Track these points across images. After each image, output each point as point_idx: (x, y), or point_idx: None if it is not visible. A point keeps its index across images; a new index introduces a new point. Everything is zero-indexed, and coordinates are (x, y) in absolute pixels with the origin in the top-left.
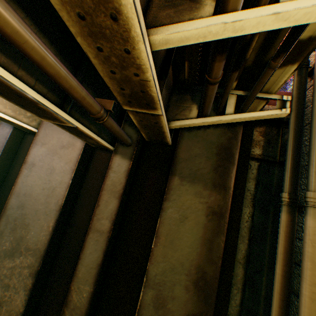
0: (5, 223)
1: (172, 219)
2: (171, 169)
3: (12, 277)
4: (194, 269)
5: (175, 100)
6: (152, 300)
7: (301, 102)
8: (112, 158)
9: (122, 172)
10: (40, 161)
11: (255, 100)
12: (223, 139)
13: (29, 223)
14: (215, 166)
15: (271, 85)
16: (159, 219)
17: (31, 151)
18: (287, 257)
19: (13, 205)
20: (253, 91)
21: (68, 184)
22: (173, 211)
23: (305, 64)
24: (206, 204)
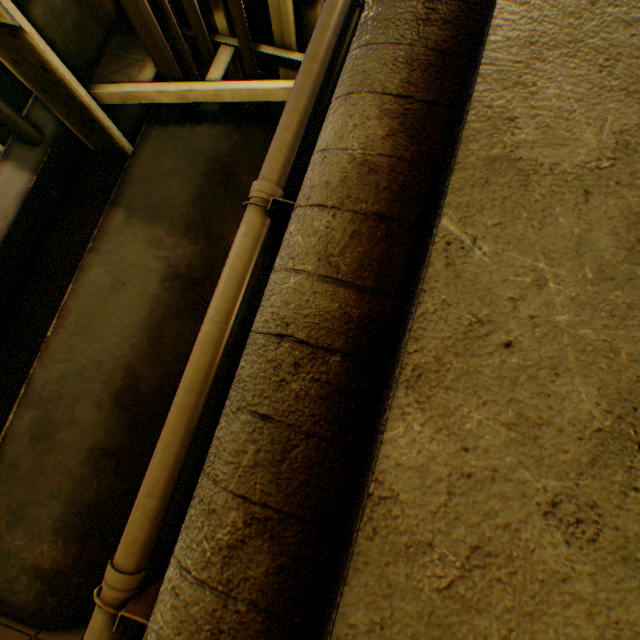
0: None
1: (98, 287)
2: (114, 195)
3: None
4: (122, 373)
5: (118, 47)
6: (31, 428)
7: (334, 67)
8: None
9: (13, 195)
10: None
11: (281, 72)
12: (223, 148)
13: None
14: (198, 195)
15: (281, 24)
16: (72, 286)
17: None
18: (241, 321)
19: None
20: (233, 22)
21: None
22: (103, 272)
23: (358, 1)
24: (167, 261)
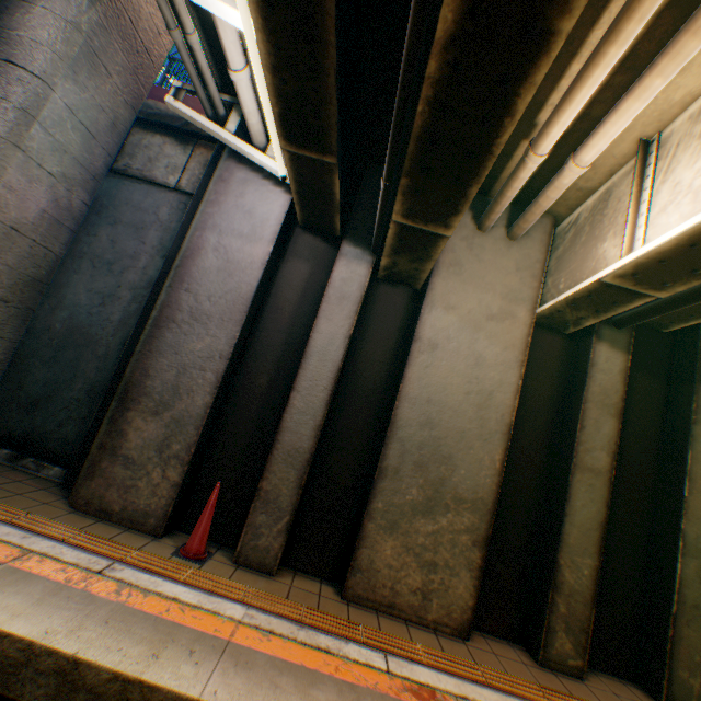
0: (398, 453)
1: None
2: (696, 373)
3: (437, 549)
4: None
5: None
6: (695, 574)
7: None
8: (593, 347)
9: (614, 372)
10: (447, 340)
11: None
12: None
13: (451, 455)
14: None
15: None
16: (688, 452)
17: (423, 319)
18: None
19: (407, 420)
20: None
21: (516, 388)
22: None
23: None
24: None
